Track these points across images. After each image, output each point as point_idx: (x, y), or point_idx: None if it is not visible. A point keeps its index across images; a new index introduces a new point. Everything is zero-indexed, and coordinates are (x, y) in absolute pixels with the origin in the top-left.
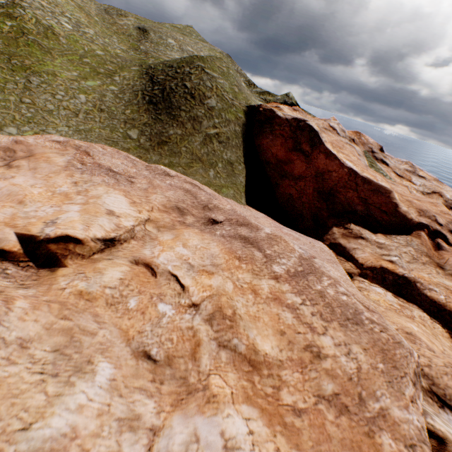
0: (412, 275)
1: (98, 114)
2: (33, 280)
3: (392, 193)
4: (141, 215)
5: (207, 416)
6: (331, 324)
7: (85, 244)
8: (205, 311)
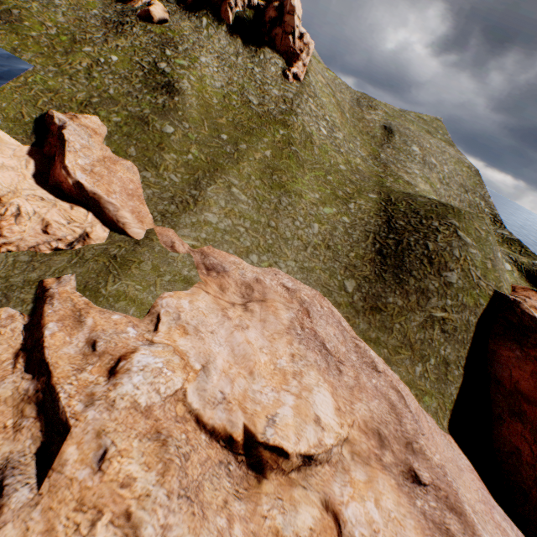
0: None
1: (324, 250)
2: (244, 487)
3: None
4: (342, 430)
5: None
6: None
7: (290, 458)
8: None
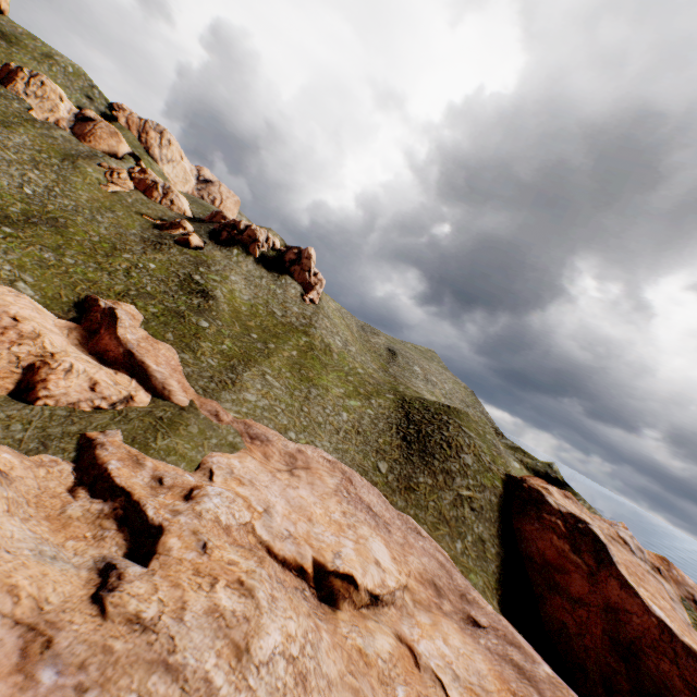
0: None
1: (355, 435)
2: (322, 611)
3: None
4: (401, 576)
5: None
6: None
7: (359, 591)
8: None
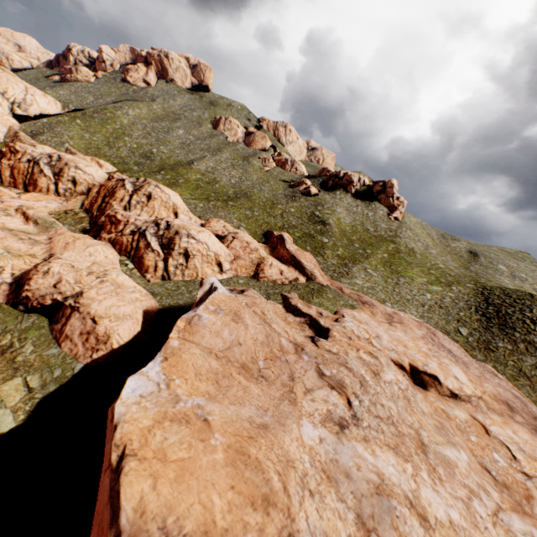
0: None
1: (436, 310)
2: (416, 387)
3: None
4: (475, 391)
5: None
6: None
7: (441, 386)
8: (536, 483)
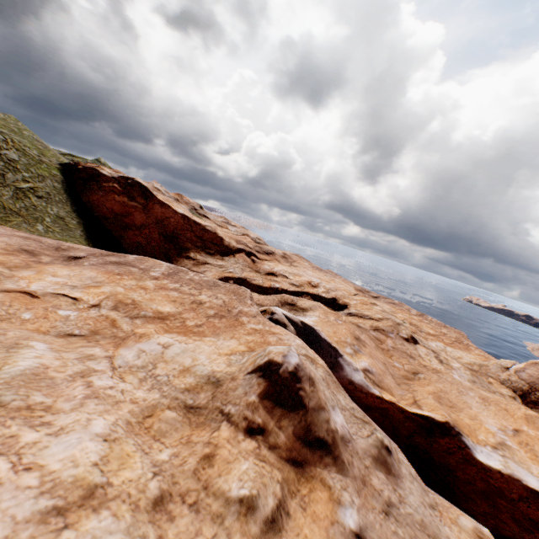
0: (243, 275)
1: None
2: None
3: (217, 230)
4: None
5: (144, 342)
6: (203, 290)
7: None
8: (107, 306)
